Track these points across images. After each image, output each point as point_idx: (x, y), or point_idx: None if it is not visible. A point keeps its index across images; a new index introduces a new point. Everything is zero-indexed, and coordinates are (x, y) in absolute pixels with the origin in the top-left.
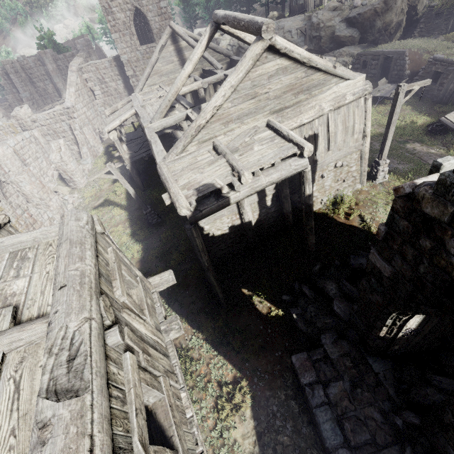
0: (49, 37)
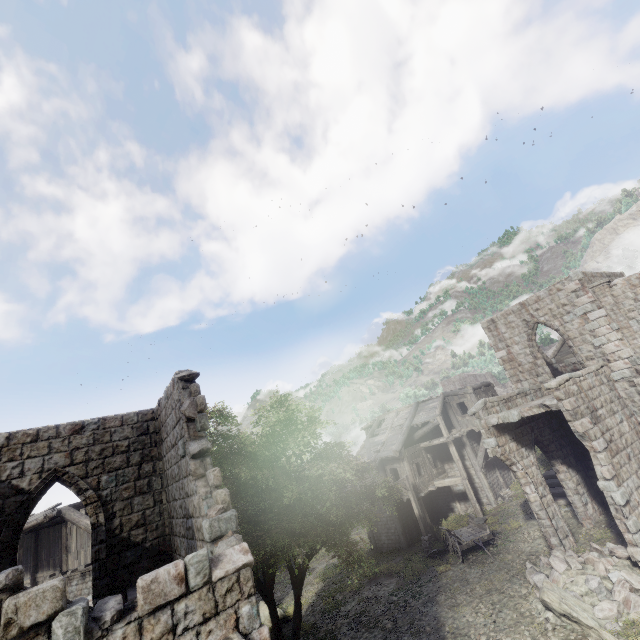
0: (545, 337)
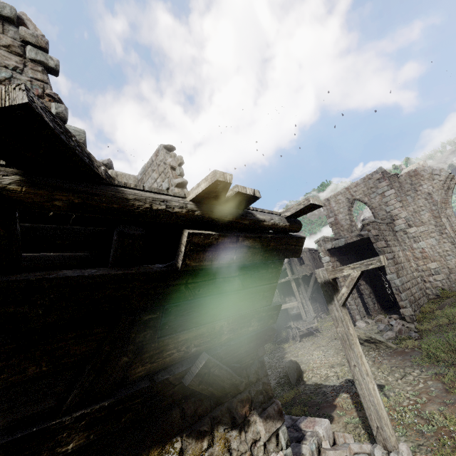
0: None
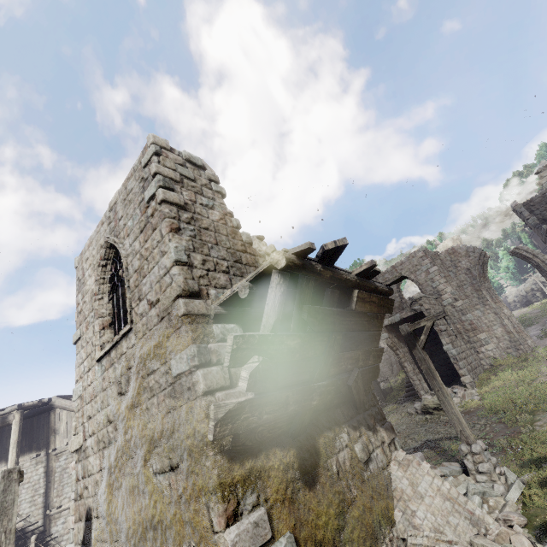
0: None
